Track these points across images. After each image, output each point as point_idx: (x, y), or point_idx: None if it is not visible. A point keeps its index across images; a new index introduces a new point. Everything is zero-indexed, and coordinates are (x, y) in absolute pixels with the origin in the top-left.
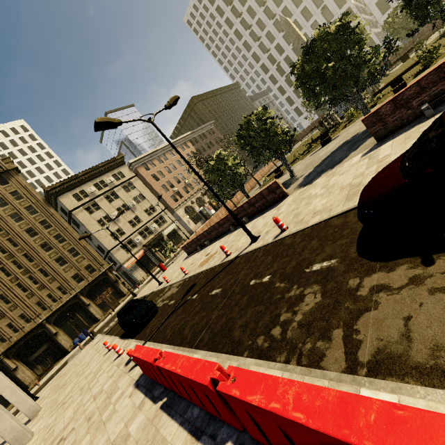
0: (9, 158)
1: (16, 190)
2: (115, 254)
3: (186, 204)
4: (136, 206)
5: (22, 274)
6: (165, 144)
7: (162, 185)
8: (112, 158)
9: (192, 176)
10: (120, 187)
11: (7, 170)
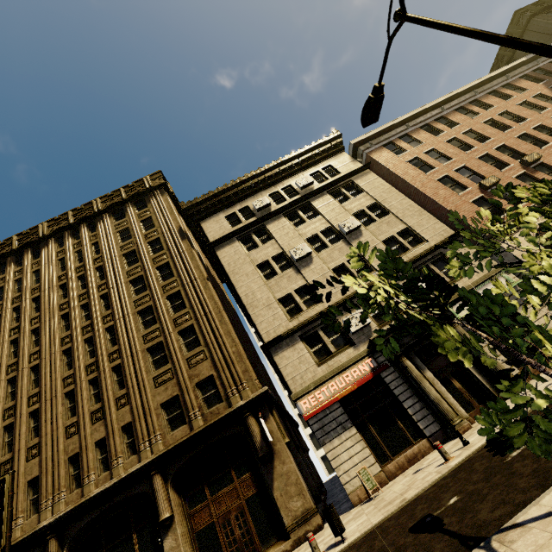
0: (159, 173)
1: (151, 216)
2: (279, 360)
3: (542, 220)
4: (360, 231)
5: (87, 371)
6: (446, 95)
7: (441, 181)
8: (314, 142)
9: (550, 146)
10: (325, 194)
11: (150, 188)
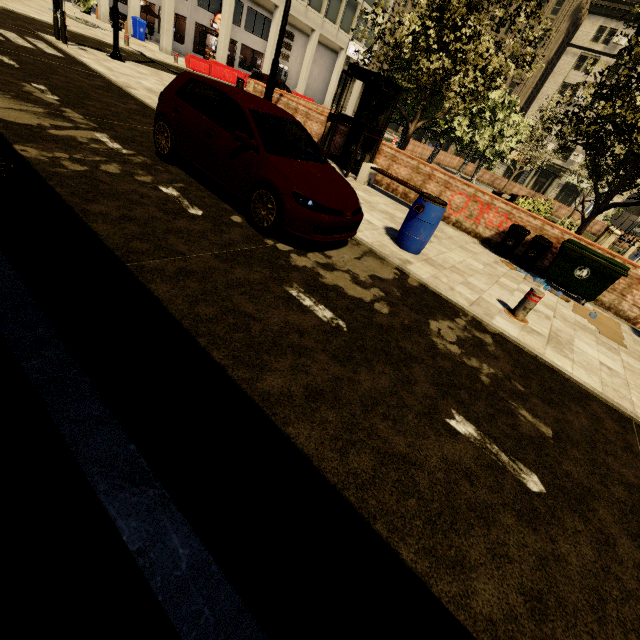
0: None
1: None
2: None
3: None
4: None
5: None
6: None
7: None
8: None
9: None
10: None
11: None
